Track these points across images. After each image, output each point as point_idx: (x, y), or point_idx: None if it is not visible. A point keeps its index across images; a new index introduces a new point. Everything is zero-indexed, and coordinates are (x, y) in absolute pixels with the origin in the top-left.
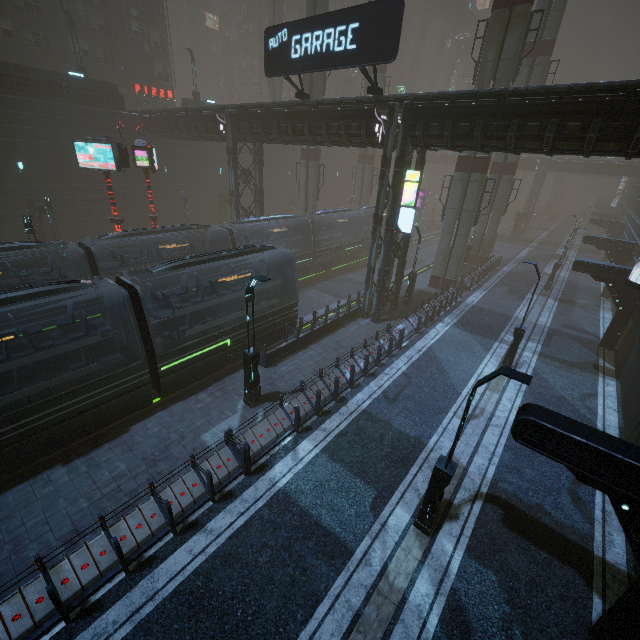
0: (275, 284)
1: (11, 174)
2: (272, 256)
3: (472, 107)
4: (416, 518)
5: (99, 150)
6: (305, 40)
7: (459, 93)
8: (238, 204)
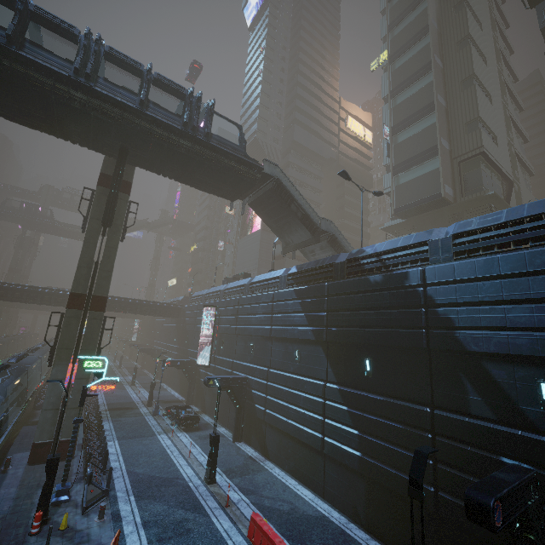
0: None
1: None
2: None
3: None
4: (119, 368)
5: None
6: None
7: None
8: None
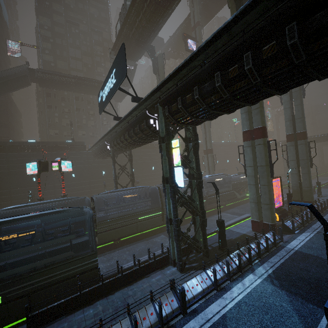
0: (68, 238)
1: (29, 183)
2: (87, 214)
3: (187, 81)
4: None
5: (33, 165)
6: (105, 90)
7: (170, 75)
8: (116, 183)
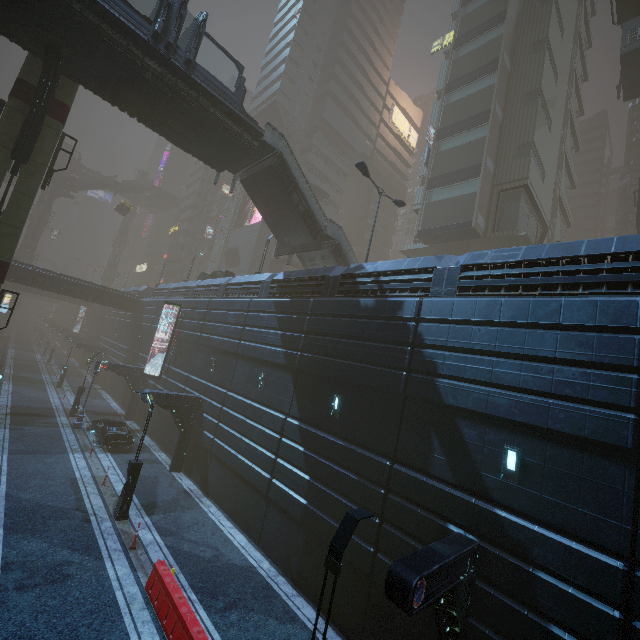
0: None
1: None
2: None
3: None
4: (47, 363)
5: None
6: None
7: None
8: None
